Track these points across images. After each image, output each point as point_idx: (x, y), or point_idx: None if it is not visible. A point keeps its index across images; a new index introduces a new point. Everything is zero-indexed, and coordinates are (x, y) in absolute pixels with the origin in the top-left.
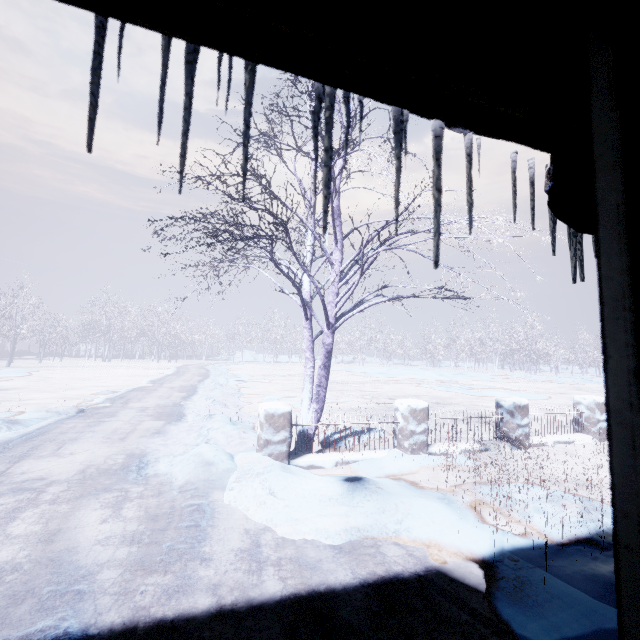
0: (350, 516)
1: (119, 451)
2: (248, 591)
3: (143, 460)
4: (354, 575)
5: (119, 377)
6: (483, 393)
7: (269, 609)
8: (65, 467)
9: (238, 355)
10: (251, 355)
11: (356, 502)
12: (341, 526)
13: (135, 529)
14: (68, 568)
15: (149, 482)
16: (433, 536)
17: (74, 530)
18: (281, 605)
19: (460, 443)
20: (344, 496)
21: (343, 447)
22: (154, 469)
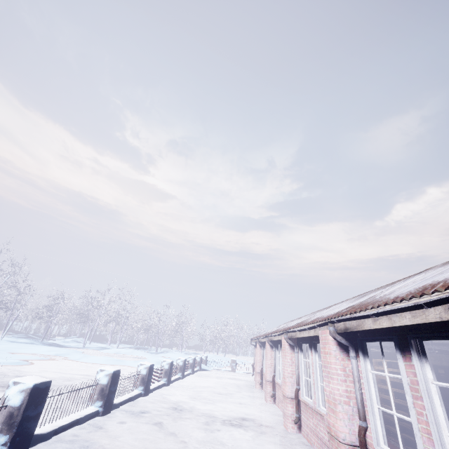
0: None
1: None
2: None
3: None
4: None
5: None
6: None
7: None
8: None
9: None
10: None
11: None
12: None
13: None
14: None
15: None
16: None
17: None
18: None
19: None
20: None
21: None
22: None
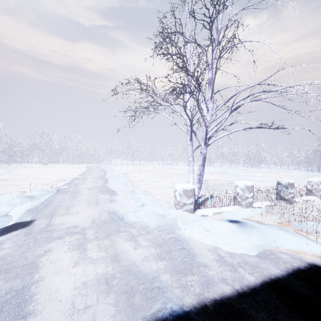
0: (251, 240)
1: (101, 210)
2: (241, 281)
3: (117, 215)
4: (280, 269)
5: (59, 173)
6: (246, 178)
7: (261, 290)
8: (82, 220)
9: (113, 161)
10: (119, 161)
11: (248, 232)
12: (251, 245)
13: (155, 252)
14: (141, 275)
15: (135, 226)
16: (296, 248)
17: (124, 254)
18: (264, 287)
19: (263, 202)
20: (239, 230)
21: (207, 205)
22: (129, 219)
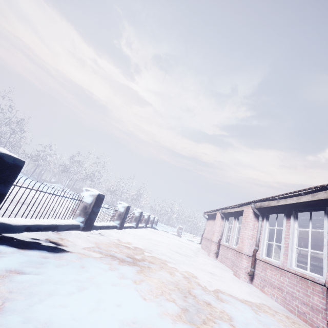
0: None
1: None
2: None
3: None
4: None
5: None
6: None
7: None
8: None
9: None
10: None
11: None
12: None
13: None
14: None
15: None
16: None
17: None
18: None
19: None
20: None
21: None
22: None
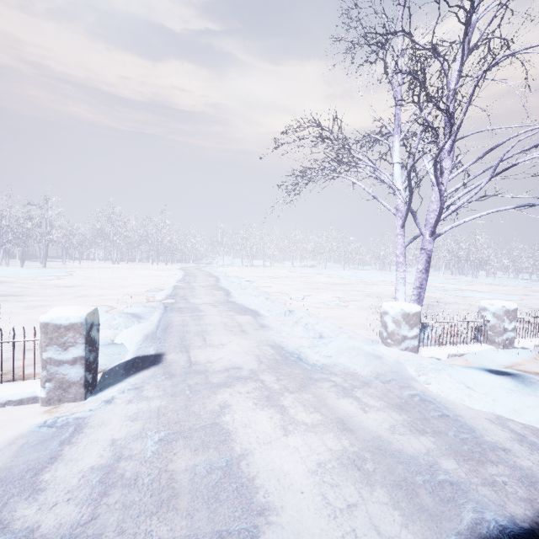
0: None
1: (258, 342)
2: None
3: (288, 351)
4: None
5: (145, 277)
6: (464, 294)
7: None
8: (239, 357)
9: (220, 260)
10: (229, 260)
11: None
12: None
13: (402, 418)
14: (405, 457)
15: (333, 372)
16: None
17: (353, 419)
18: None
19: (528, 339)
20: (521, 388)
21: (426, 341)
22: (313, 360)
